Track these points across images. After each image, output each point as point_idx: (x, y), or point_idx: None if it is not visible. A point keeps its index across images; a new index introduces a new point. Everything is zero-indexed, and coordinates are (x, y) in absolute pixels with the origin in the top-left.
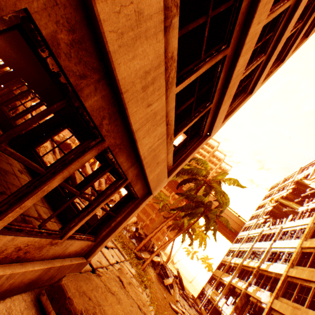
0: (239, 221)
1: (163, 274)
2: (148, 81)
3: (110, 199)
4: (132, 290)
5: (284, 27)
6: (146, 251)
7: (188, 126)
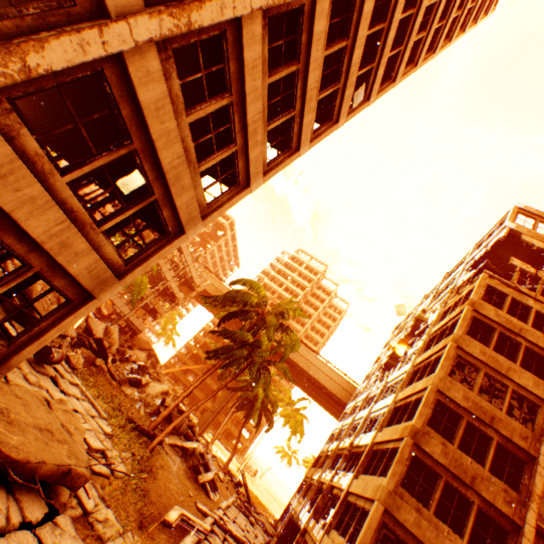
0: (350, 386)
1: (200, 468)
2: (5, 172)
3: (125, 357)
4: (65, 415)
5: (245, 120)
6: (177, 434)
7: (122, 217)
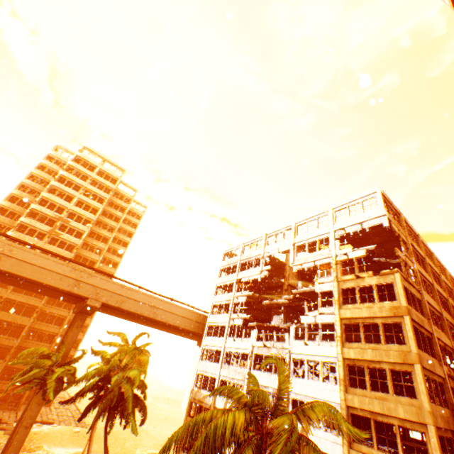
0: (195, 315)
1: None
2: None
3: None
4: None
5: None
6: None
7: None
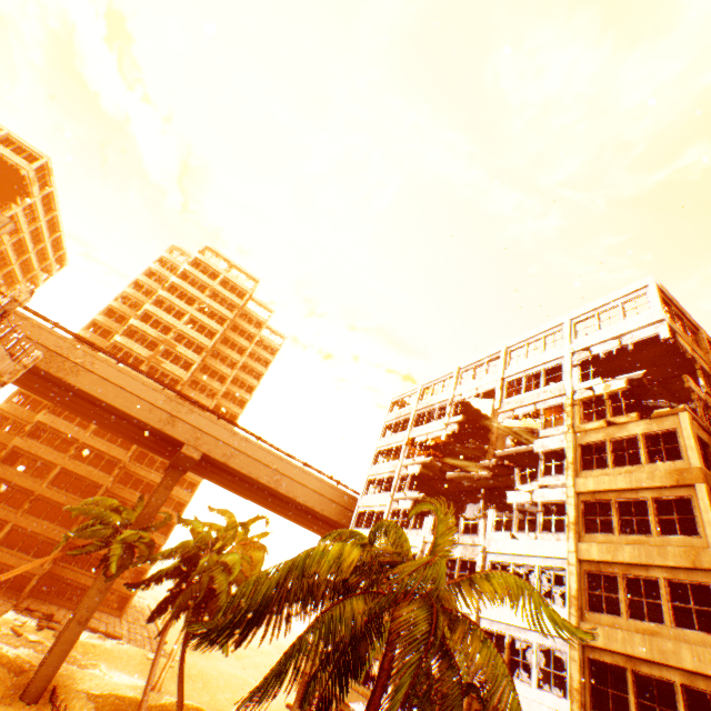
0: (340, 495)
1: None
2: None
3: None
4: None
5: None
6: None
7: None
